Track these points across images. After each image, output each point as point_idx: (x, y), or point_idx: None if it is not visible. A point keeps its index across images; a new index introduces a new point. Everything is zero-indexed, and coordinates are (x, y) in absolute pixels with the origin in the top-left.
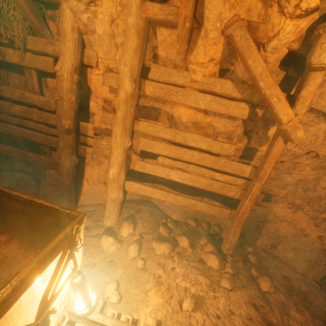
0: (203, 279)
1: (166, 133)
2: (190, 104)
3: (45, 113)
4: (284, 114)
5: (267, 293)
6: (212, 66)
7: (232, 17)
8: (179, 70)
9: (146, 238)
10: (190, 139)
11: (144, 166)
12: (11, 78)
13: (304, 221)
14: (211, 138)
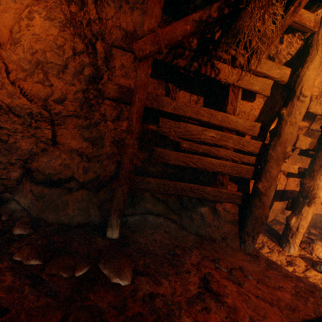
0: None
1: None
2: None
3: (244, 138)
4: None
5: None
6: None
7: None
8: None
9: None
10: None
11: None
12: (179, 96)
13: None
14: None
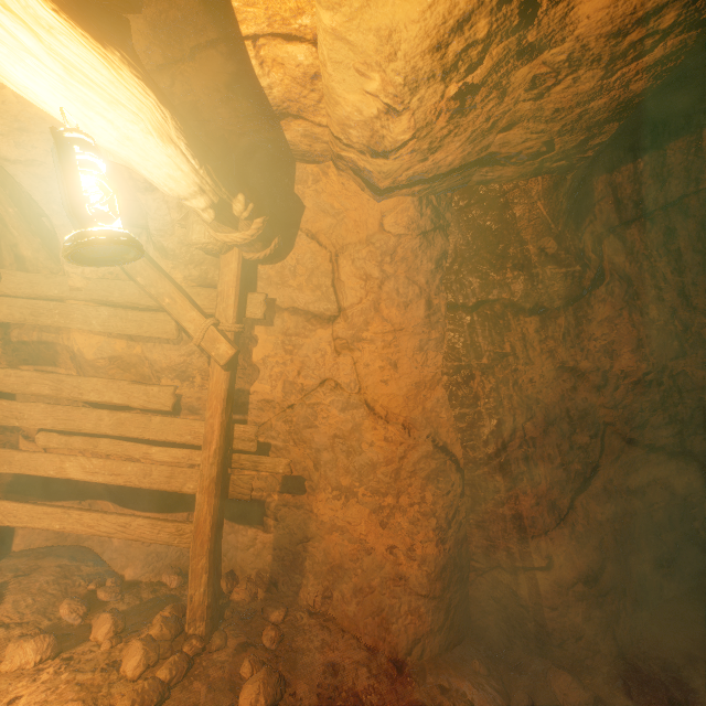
0: None
1: (44, 384)
2: (77, 327)
3: None
4: (189, 321)
5: None
6: None
7: None
8: (48, 274)
9: (4, 636)
10: (88, 388)
11: (11, 459)
12: None
13: (363, 521)
14: (127, 380)
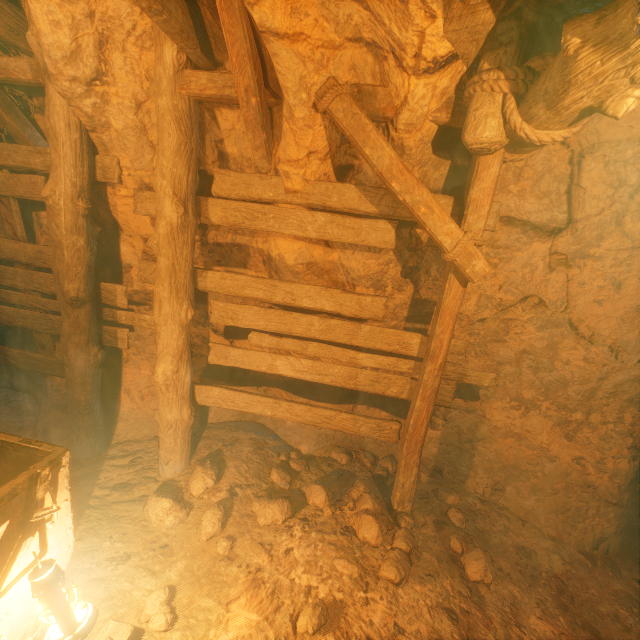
0: (346, 566)
1: (257, 288)
2: (291, 232)
3: (37, 273)
4: (445, 234)
5: (481, 584)
6: (316, 164)
7: (325, 81)
8: (262, 175)
9: (242, 495)
10: (301, 294)
11: (227, 354)
12: None
13: (545, 432)
14: (338, 289)
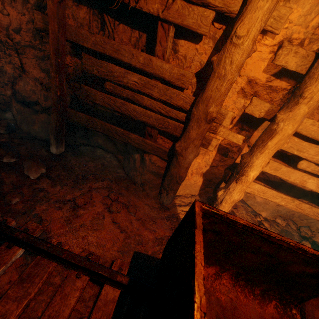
0: None
1: None
2: None
3: (171, 89)
4: None
5: None
6: None
7: None
8: None
9: None
10: None
11: (278, 169)
12: (118, 31)
13: None
14: None
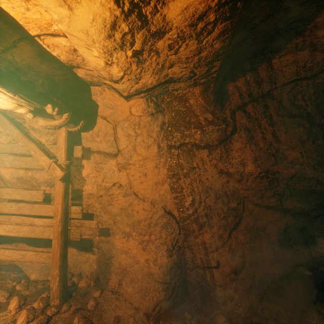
0: None
1: None
2: None
3: None
4: (42, 161)
5: None
6: (5, 137)
7: None
8: None
9: None
10: (5, 193)
11: None
12: None
13: (135, 248)
14: (22, 188)
